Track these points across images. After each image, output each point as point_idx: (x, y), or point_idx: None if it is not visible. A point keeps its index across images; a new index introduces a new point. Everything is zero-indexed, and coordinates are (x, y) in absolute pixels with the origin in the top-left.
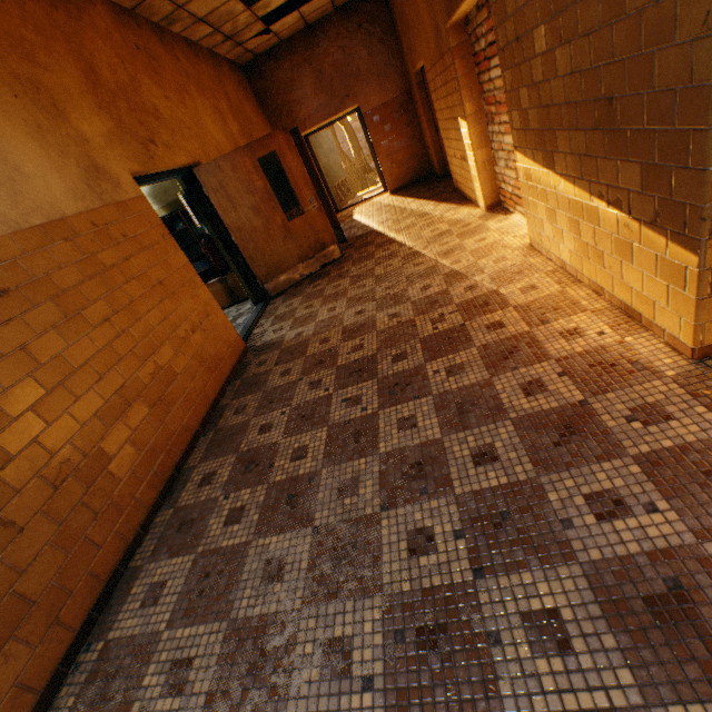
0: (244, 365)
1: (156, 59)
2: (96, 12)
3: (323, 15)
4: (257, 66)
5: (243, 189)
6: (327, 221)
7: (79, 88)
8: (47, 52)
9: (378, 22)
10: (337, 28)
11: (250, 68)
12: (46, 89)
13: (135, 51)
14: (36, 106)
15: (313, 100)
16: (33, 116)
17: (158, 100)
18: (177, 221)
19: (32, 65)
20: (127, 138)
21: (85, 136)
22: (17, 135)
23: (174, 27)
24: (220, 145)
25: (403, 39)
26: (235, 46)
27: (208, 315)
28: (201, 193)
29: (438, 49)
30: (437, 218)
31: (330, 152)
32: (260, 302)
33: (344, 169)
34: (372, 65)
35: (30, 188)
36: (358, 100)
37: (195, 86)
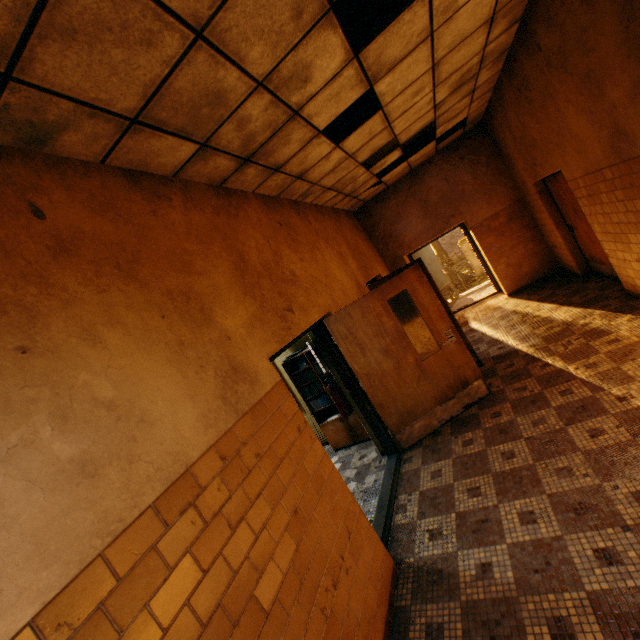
0: (398, 615)
1: (293, 229)
2: (250, 207)
3: (425, 158)
4: (366, 209)
5: (371, 332)
6: (467, 354)
7: (228, 281)
8: (203, 256)
9: (480, 151)
10: (439, 165)
11: (360, 211)
12: (196, 295)
13: (278, 228)
14: (182, 319)
15: (417, 225)
16: (177, 332)
17: (295, 265)
18: (301, 360)
19: (187, 274)
20: (267, 316)
21: (227, 332)
22: (153, 366)
23: (307, 199)
24: (344, 286)
25: (516, 157)
26: (351, 199)
27: (349, 534)
28: (329, 341)
29: (616, 153)
30: (633, 341)
31: (431, 263)
32: (390, 453)
33: (445, 275)
34: (476, 185)
35: (152, 441)
36: (464, 217)
37: (322, 240)
